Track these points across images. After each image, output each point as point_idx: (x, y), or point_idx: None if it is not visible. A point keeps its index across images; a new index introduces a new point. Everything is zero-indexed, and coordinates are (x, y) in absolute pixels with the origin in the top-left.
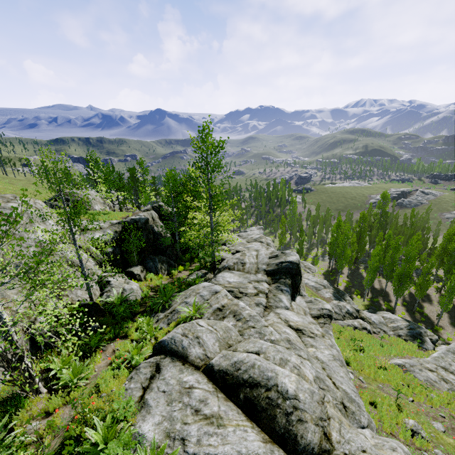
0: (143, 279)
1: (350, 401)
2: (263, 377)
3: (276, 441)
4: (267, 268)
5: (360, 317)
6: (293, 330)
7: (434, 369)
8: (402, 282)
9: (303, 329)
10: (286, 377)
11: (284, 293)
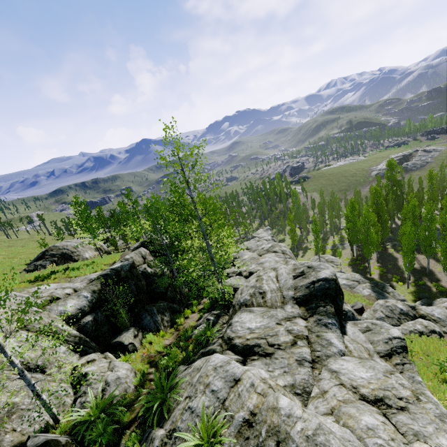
0: (138, 347)
1: None
2: None
3: None
4: (296, 294)
5: (419, 315)
6: (372, 406)
7: None
8: None
9: (384, 396)
10: None
11: (330, 328)
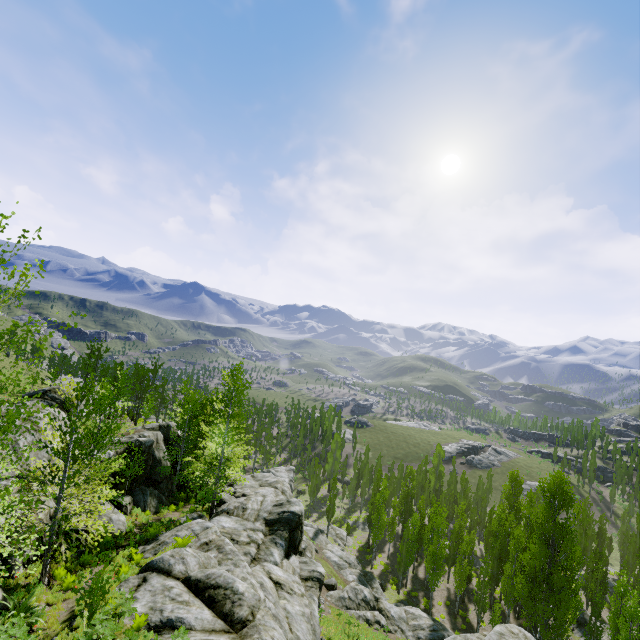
0: (128, 513)
1: None
2: (225, 582)
3: (221, 617)
4: (268, 516)
5: (378, 608)
6: (273, 583)
7: None
8: (435, 565)
9: (283, 584)
10: (241, 584)
11: (278, 546)
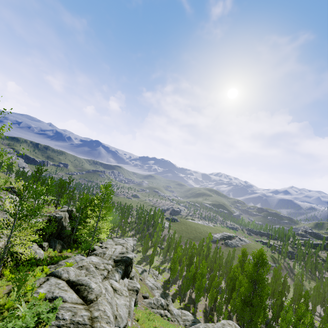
0: (46, 250)
1: (120, 317)
2: (86, 283)
3: (81, 298)
4: (116, 258)
5: (168, 309)
6: (112, 289)
7: None
8: (199, 291)
9: (118, 290)
10: (93, 284)
11: (118, 273)
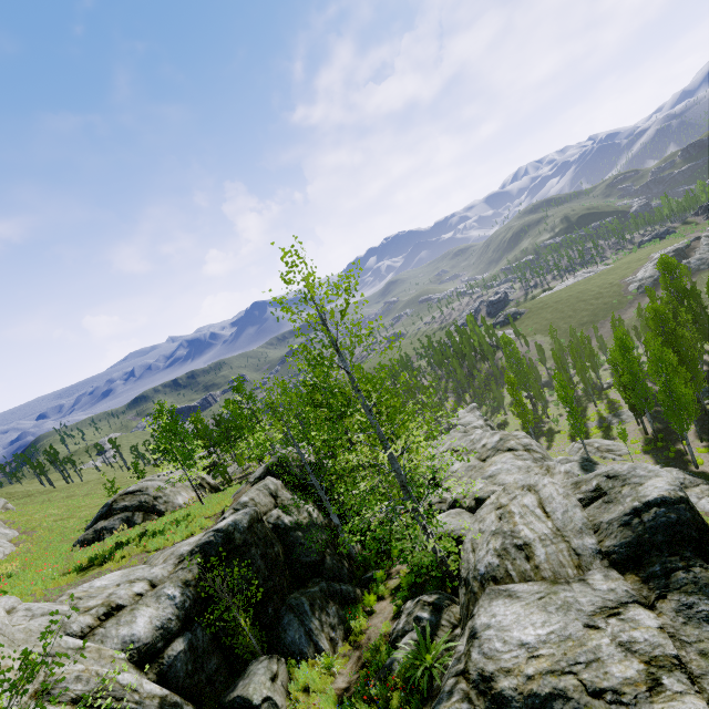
0: (283, 707)
1: None
2: None
3: None
4: (602, 543)
5: None
6: None
7: None
8: None
9: None
10: None
11: None
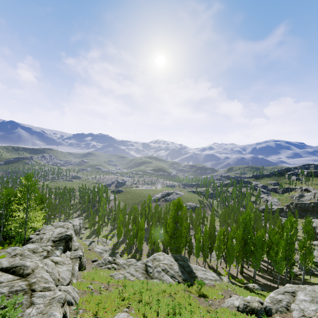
0: None
1: (62, 278)
2: (21, 264)
3: (18, 276)
4: (54, 239)
5: (115, 262)
6: (54, 262)
7: (123, 273)
8: (140, 241)
9: (59, 262)
10: (29, 263)
11: (59, 249)
